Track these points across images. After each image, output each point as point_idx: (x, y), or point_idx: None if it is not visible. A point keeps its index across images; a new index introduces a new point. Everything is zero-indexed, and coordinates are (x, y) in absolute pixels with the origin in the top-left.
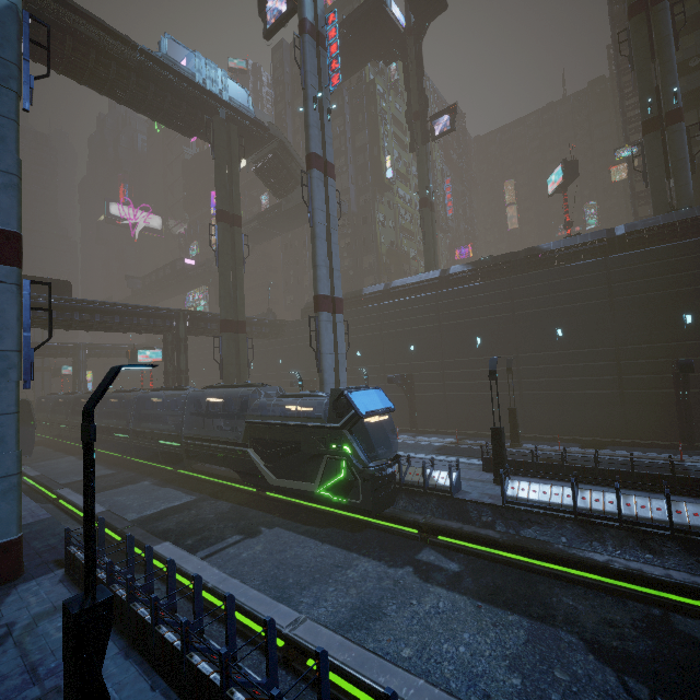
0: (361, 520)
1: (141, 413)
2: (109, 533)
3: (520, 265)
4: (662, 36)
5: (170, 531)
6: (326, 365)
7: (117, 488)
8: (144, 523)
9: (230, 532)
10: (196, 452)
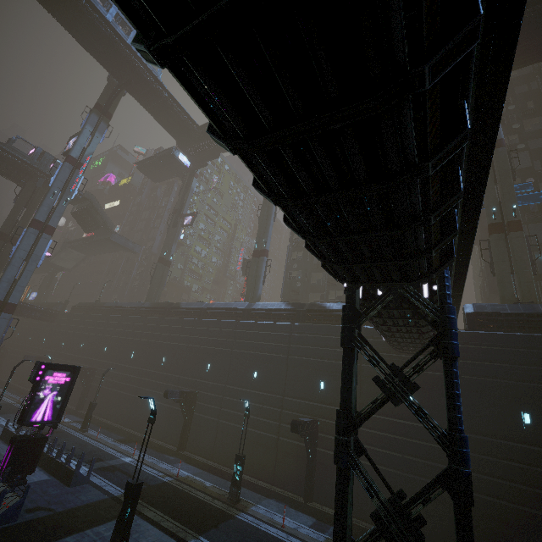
0: None
1: None
2: None
3: (167, 311)
4: (269, 213)
5: None
6: None
7: None
8: None
9: None
10: None
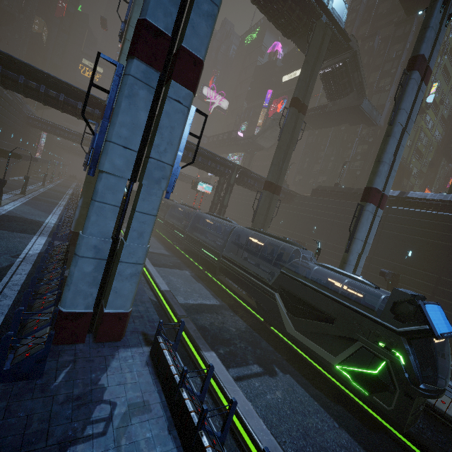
0: (373, 416)
1: (194, 225)
2: (169, 310)
3: None
4: None
5: (206, 329)
6: (355, 249)
7: (171, 268)
8: (189, 311)
9: (250, 357)
10: (228, 270)
